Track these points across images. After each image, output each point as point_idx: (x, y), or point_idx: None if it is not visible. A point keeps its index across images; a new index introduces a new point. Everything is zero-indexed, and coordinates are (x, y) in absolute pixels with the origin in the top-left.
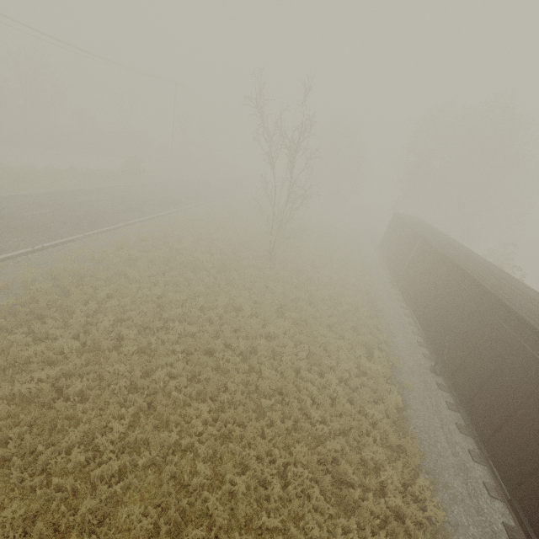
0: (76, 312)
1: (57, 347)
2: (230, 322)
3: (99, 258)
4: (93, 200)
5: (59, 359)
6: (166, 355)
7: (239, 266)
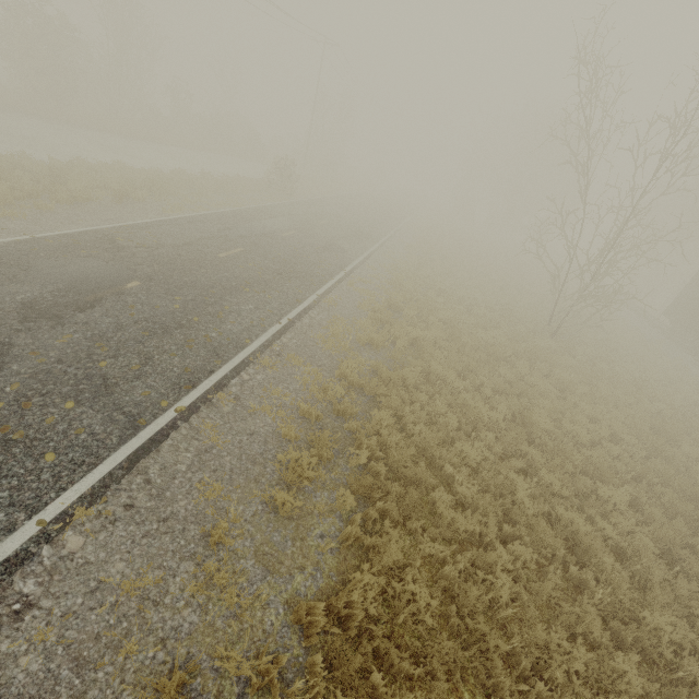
0: (445, 468)
1: (511, 568)
2: (644, 474)
3: (380, 344)
4: (276, 230)
5: (522, 594)
6: (657, 570)
7: (549, 354)
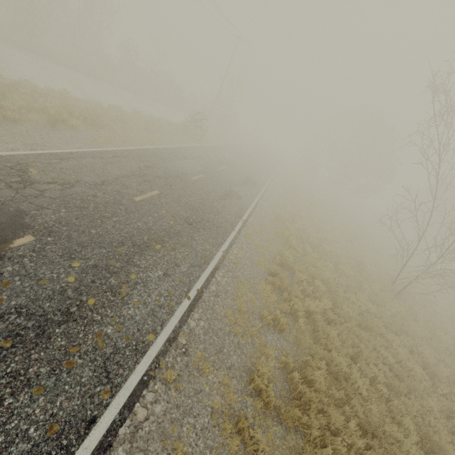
0: None
1: None
2: None
3: (285, 326)
4: (188, 172)
5: None
6: None
7: (409, 327)
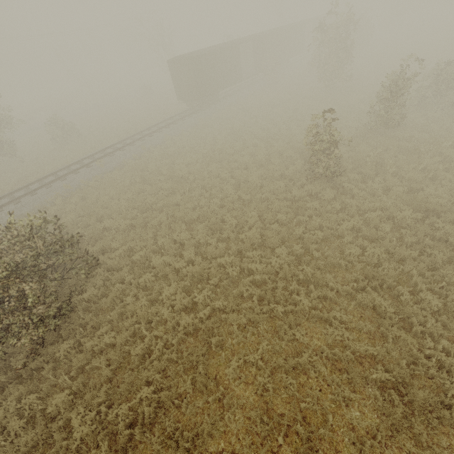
0: None
1: None
2: None
3: None
4: None
5: None
6: None
7: None
